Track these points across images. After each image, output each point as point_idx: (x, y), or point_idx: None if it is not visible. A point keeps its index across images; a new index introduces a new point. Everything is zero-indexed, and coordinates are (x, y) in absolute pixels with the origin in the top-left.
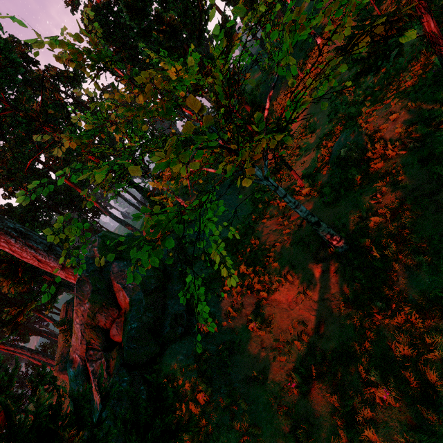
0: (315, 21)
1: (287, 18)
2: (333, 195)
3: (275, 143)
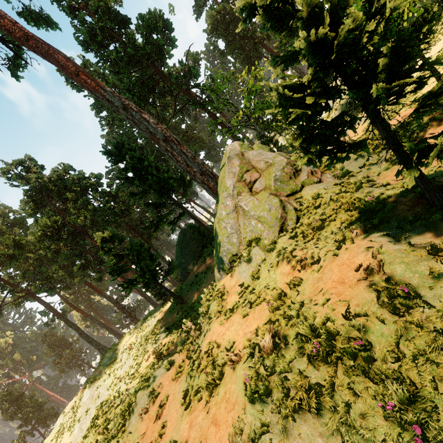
0: None
1: None
2: None
3: None
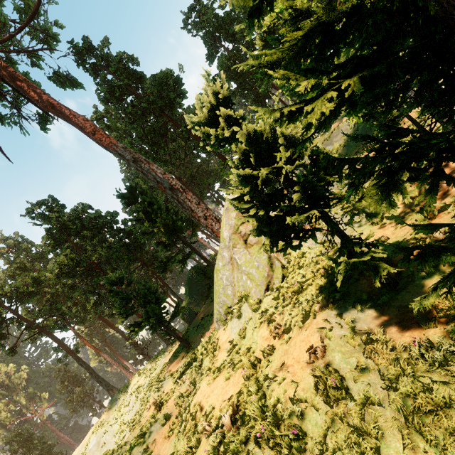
0: None
1: None
2: None
3: None
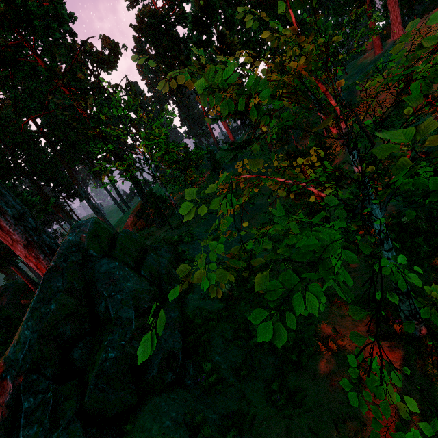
0: None
1: None
2: None
3: None
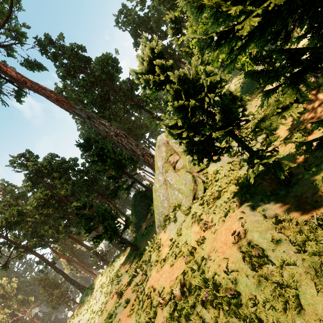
0: None
1: None
2: None
3: None
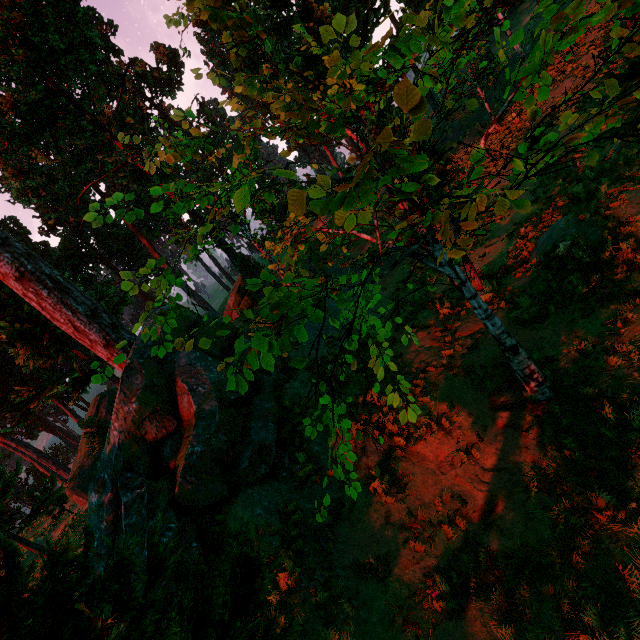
0: (597, 19)
1: (546, 11)
2: (534, 311)
3: (507, 203)
